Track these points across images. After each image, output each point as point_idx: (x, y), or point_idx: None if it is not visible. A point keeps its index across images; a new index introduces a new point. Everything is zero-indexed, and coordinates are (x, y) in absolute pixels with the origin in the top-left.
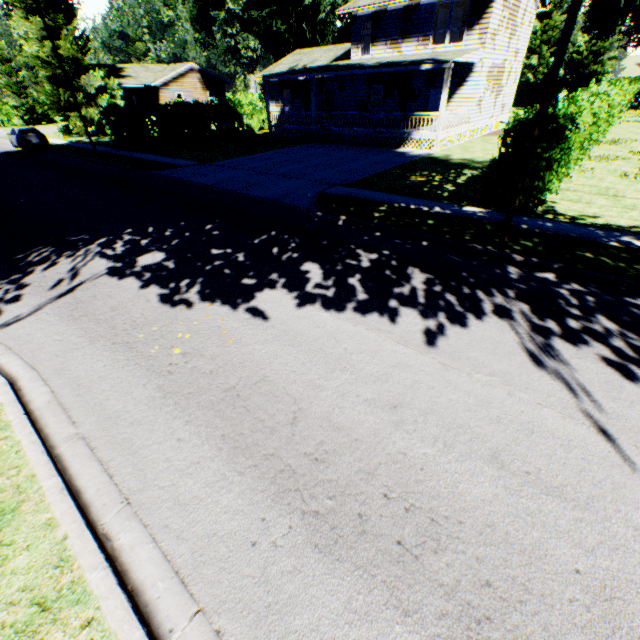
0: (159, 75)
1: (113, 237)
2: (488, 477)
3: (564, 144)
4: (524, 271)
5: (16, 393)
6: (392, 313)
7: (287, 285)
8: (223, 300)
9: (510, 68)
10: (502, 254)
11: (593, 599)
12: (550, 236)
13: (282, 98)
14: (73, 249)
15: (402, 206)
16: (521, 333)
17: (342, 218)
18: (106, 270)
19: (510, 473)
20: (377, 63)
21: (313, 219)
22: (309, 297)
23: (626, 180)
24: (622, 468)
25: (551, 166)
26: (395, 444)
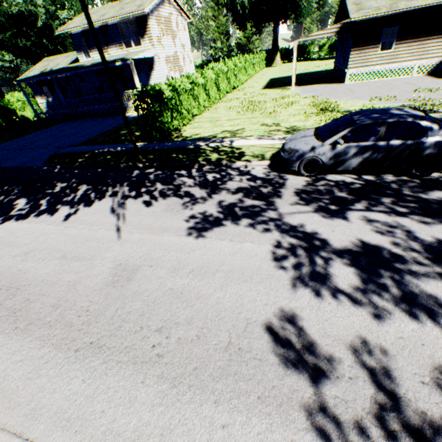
0: None
1: None
2: (55, 264)
3: (160, 103)
4: (141, 171)
5: None
6: (55, 211)
7: None
8: None
9: (183, 55)
10: (134, 165)
11: (69, 287)
12: (165, 150)
13: (44, 93)
14: None
15: (100, 151)
16: (116, 201)
17: (59, 167)
18: None
19: (66, 259)
20: (92, 64)
21: (39, 172)
22: (10, 217)
23: (229, 111)
24: (116, 241)
25: (163, 114)
26: (18, 268)
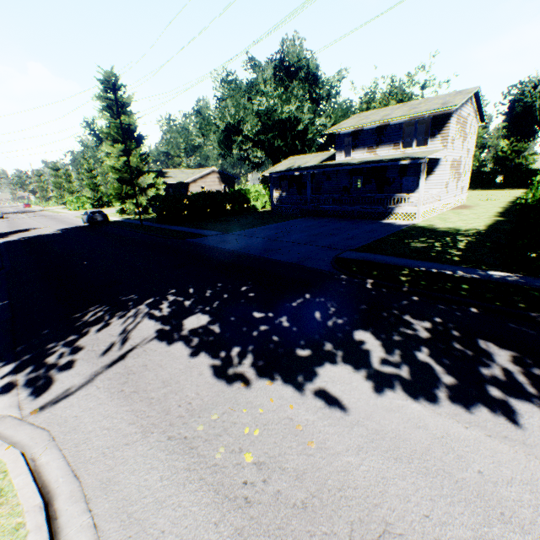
0: (190, 175)
1: (159, 297)
2: None
3: None
4: None
5: (49, 526)
6: (504, 408)
7: (348, 359)
8: (283, 377)
9: (464, 161)
10: None
11: None
12: None
13: (280, 187)
14: (124, 309)
15: (423, 270)
16: None
17: (369, 281)
18: (155, 333)
19: None
20: (360, 161)
21: (340, 281)
22: (382, 377)
23: None
24: None
25: None
26: None
